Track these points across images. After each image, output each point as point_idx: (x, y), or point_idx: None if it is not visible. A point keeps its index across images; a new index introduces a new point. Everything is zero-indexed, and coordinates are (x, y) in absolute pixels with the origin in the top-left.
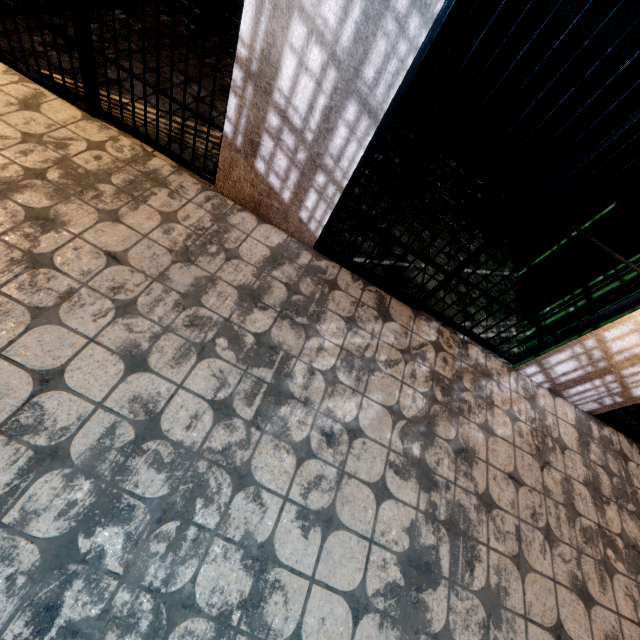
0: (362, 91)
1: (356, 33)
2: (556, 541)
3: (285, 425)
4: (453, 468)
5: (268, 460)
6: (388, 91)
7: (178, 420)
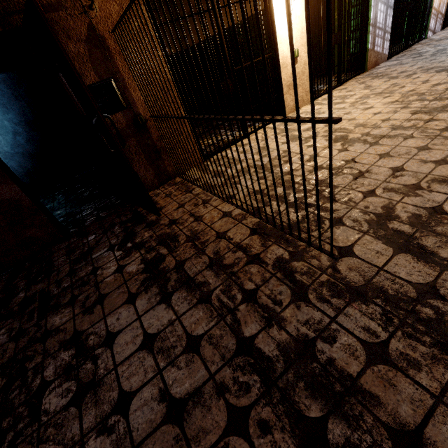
0: (389, 5)
1: None
2: None
3: None
4: None
5: None
6: None
7: None
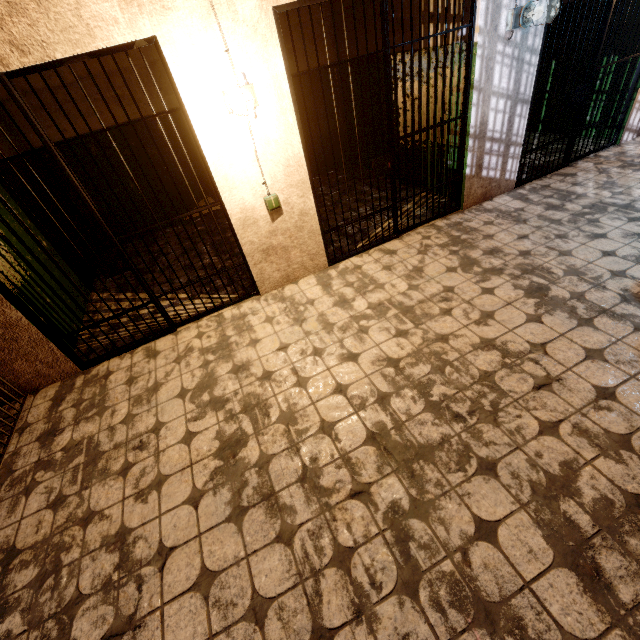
0: (521, 98)
1: (514, 81)
2: None
3: None
4: None
5: None
6: (530, 88)
7: (639, 229)
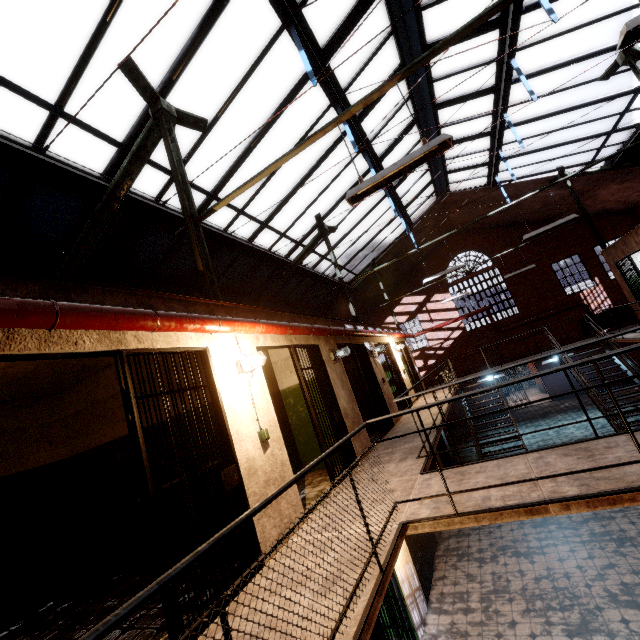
0: None
1: None
2: (499, 632)
3: None
4: None
5: None
6: None
7: None
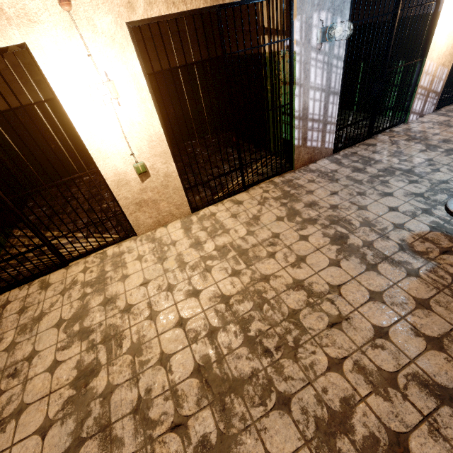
0: (332, 91)
1: (326, 79)
2: None
3: (423, 172)
4: (451, 144)
5: (438, 177)
6: (339, 84)
7: (416, 190)
